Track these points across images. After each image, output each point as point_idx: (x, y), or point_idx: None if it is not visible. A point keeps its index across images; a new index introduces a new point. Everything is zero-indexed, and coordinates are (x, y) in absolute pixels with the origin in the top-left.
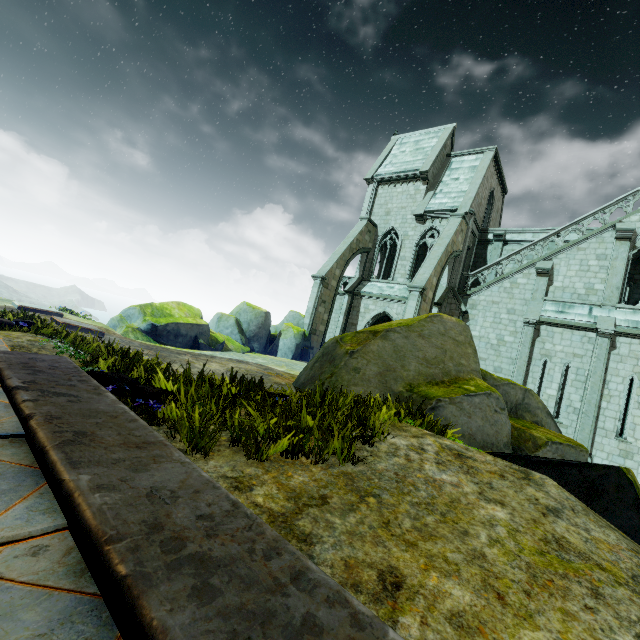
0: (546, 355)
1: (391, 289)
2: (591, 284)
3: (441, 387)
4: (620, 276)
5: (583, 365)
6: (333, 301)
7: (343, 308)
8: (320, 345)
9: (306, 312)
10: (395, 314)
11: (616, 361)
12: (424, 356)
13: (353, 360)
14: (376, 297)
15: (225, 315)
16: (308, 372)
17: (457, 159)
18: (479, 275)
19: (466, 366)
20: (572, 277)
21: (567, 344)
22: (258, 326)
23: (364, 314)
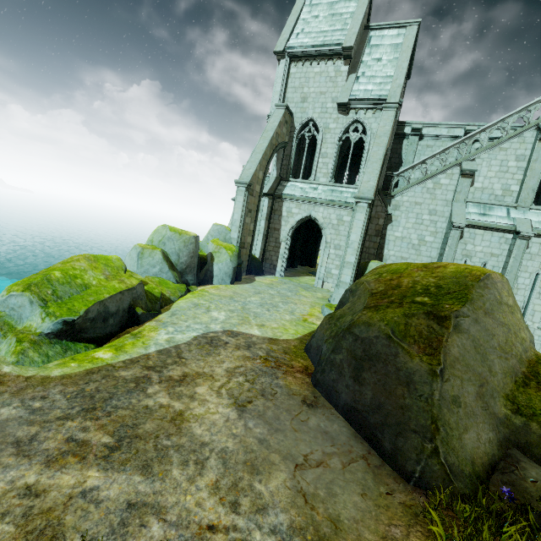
0: (467, 255)
1: (315, 191)
2: (508, 185)
3: (536, 390)
4: (537, 178)
5: (498, 263)
6: (258, 208)
7: (264, 212)
8: (248, 257)
9: (232, 225)
10: (321, 218)
11: (526, 259)
12: (499, 343)
13: (447, 385)
14: (300, 200)
15: (147, 249)
16: (355, 387)
17: (376, 33)
18: (403, 175)
19: (526, 340)
20: (492, 178)
21: (486, 245)
22: (189, 255)
23: (287, 218)
